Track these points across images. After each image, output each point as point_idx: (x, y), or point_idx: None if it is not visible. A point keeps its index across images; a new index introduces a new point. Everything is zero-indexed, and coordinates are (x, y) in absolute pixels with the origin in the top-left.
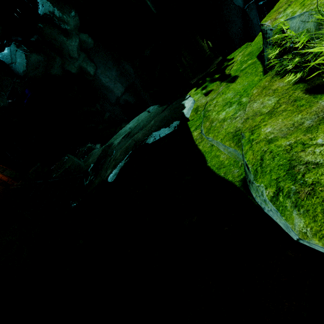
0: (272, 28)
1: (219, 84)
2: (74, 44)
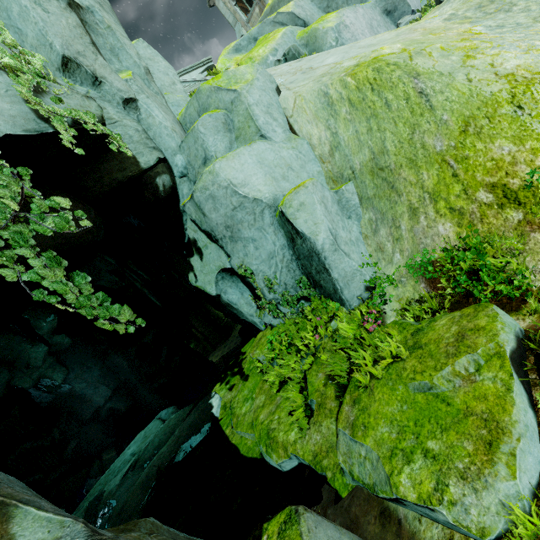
0: (253, 358)
1: (240, 378)
2: (42, 349)
